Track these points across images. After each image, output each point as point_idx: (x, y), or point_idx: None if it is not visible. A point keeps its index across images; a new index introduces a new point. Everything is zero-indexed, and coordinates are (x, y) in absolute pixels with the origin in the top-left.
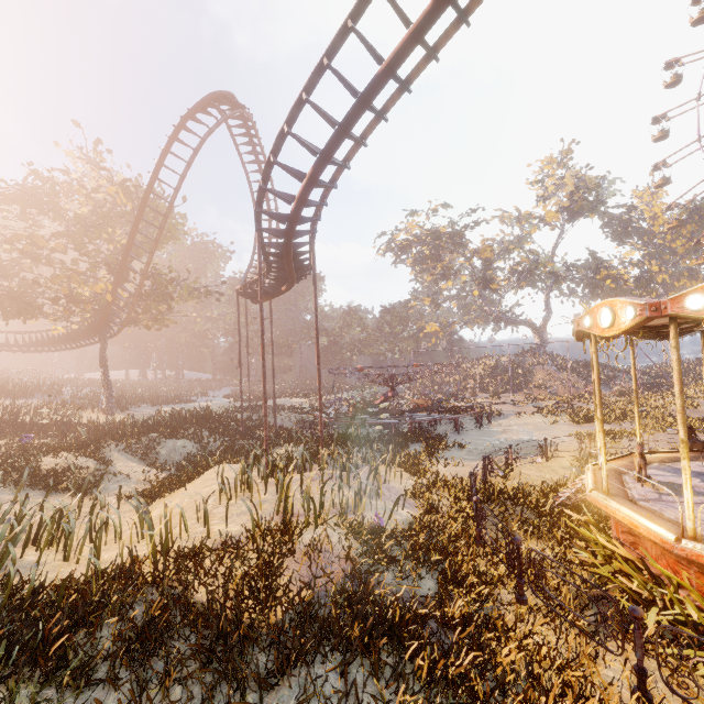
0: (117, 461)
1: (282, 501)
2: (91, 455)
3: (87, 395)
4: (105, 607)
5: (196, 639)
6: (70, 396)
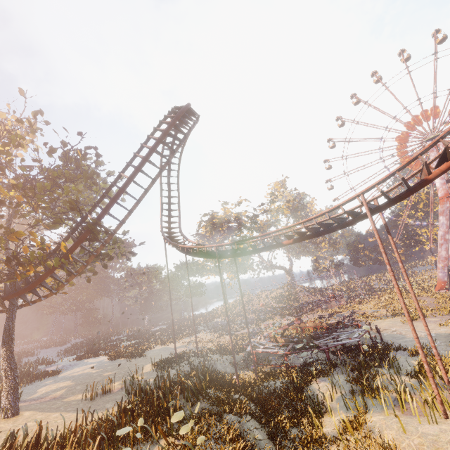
0: None
1: None
2: None
3: None
4: None
5: None
6: None
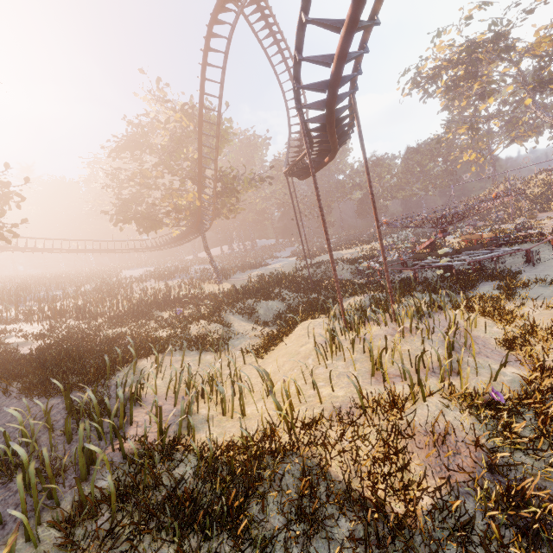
0: (233, 322)
1: (371, 360)
2: (217, 322)
3: (203, 271)
4: (263, 476)
5: (348, 528)
6: (194, 273)
